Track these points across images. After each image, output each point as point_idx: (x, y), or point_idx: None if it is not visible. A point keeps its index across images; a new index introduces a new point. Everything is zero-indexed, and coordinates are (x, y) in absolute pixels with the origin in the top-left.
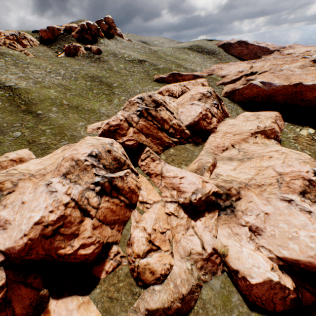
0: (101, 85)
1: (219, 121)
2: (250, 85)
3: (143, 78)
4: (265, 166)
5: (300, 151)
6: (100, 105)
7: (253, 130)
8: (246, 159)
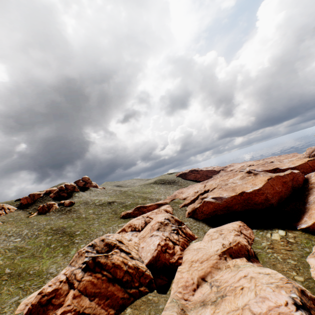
0: (62, 236)
1: (184, 247)
2: (204, 202)
3: (110, 218)
4: (241, 305)
5: (284, 263)
6: (52, 262)
7: (220, 250)
8: (219, 298)
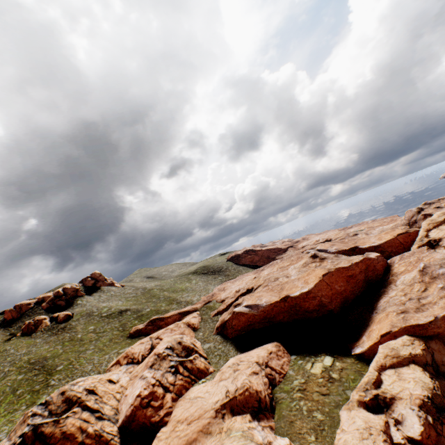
0: (38, 374)
1: (181, 393)
2: (234, 314)
3: (114, 338)
4: None
5: (307, 418)
6: (7, 422)
7: (220, 401)
8: None
